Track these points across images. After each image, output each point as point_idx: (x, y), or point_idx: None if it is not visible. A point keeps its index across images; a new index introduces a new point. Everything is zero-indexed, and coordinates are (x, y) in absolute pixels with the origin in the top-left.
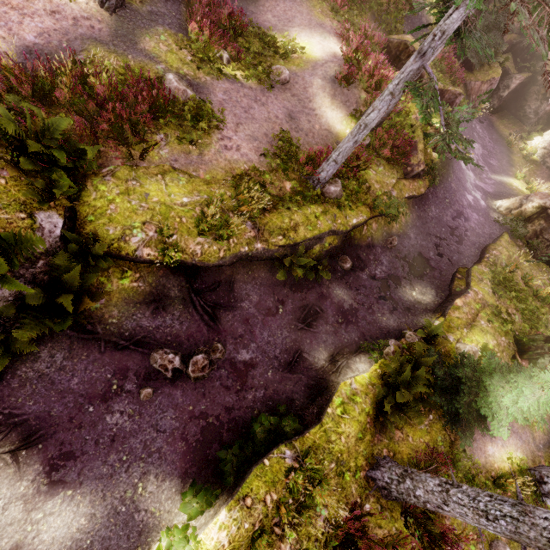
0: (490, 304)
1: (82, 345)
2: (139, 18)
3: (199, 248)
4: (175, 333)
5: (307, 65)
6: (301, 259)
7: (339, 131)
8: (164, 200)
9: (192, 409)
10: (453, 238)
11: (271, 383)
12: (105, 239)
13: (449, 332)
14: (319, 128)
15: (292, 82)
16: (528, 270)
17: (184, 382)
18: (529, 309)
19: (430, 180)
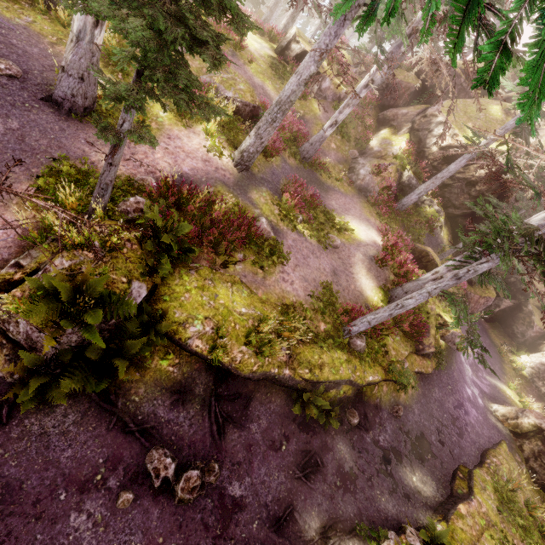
0: (495, 524)
1: (96, 414)
2: (254, 179)
3: (240, 356)
4: (181, 434)
5: (353, 242)
6: (318, 399)
7: (368, 295)
8: (228, 305)
9: (162, 542)
10: (454, 428)
11: (253, 540)
12: (169, 319)
13: None
14: (353, 288)
15: (340, 248)
16: (529, 494)
17: (166, 500)
18: None
19: (437, 362)
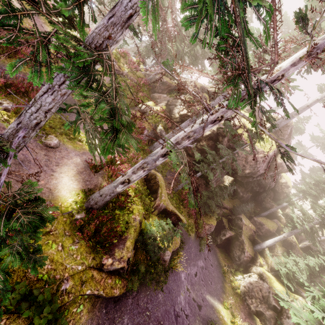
0: None
1: None
2: None
3: None
4: None
5: (81, 150)
6: None
7: (62, 195)
8: None
9: None
10: None
11: None
12: None
13: None
14: (43, 184)
15: (57, 149)
16: None
17: None
18: None
19: (130, 281)
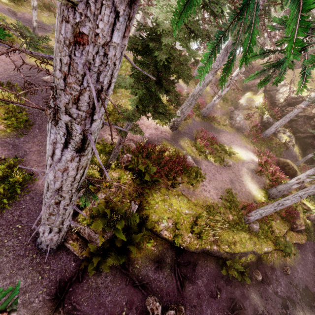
0: None
1: (120, 275)
2: (180, 134)
3: (189, 239)
4: (161, 287)
5: (239, 161)
6: (236, 264)
7: (254, 194)
8: (178, 209)
9: None
10: None
11: None
12: (149, 219)
13: None
14: (244, 190)
15: (232, 166)
16: None
17: None
18: None
19: (307, 236)
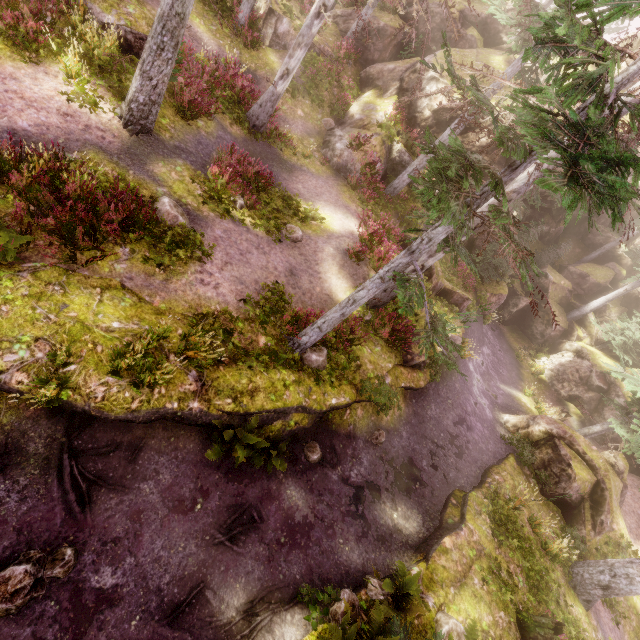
0: (486, 553)
1: None
2: (162, 147)
3: (103, 390)
4: (2, 516)
5: (323, 233)
6: (248, 436)
7: (340, 299)
8: (85, 318)
9: None
10: (452, 448)
11: None
12: None
13: (431, 589)
14: (320, 291)
15: (304, 242)
16: (536, 509)
17: None
18: (537, 570)
19: (431, 374)
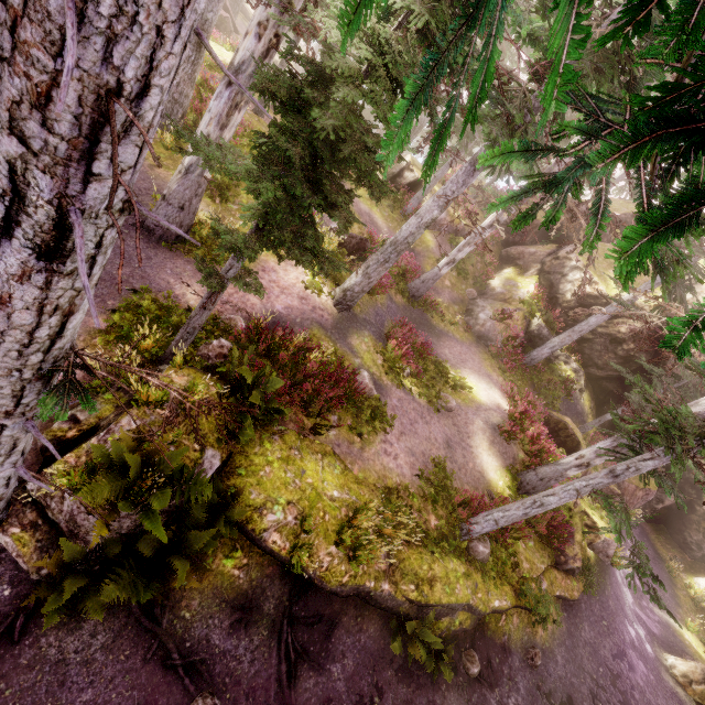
0: None
1: (133, 635)
2: (355, 321)
3: (328, 560)
4: (238, 675)
5: (471, 403)
6: (427, 632)
7: (491, 478)
8: (317, 485)
9: None
10: (615, 692)
11: None
12: (242, 501)
13: None
14: (472, 467)
15: (456, 412)
16: None
17: None
18: None
19: (585, 583)
